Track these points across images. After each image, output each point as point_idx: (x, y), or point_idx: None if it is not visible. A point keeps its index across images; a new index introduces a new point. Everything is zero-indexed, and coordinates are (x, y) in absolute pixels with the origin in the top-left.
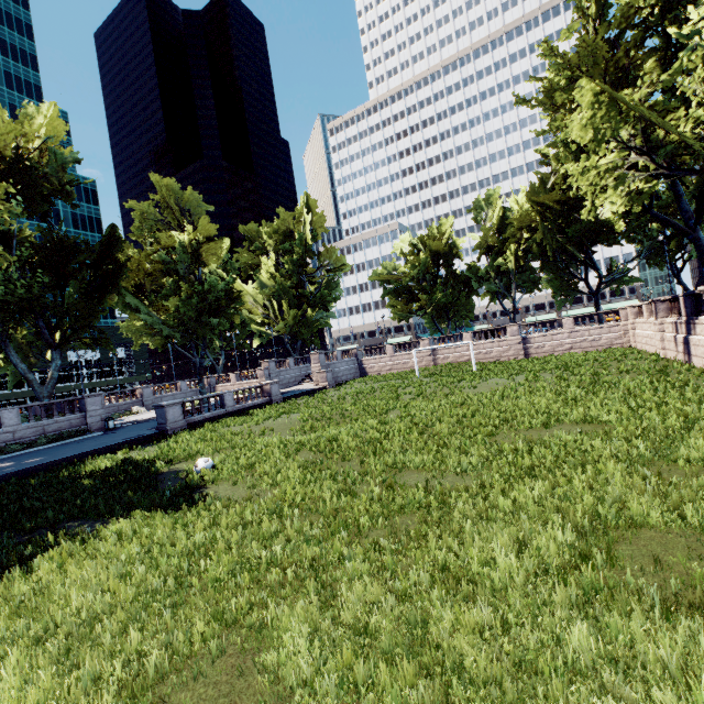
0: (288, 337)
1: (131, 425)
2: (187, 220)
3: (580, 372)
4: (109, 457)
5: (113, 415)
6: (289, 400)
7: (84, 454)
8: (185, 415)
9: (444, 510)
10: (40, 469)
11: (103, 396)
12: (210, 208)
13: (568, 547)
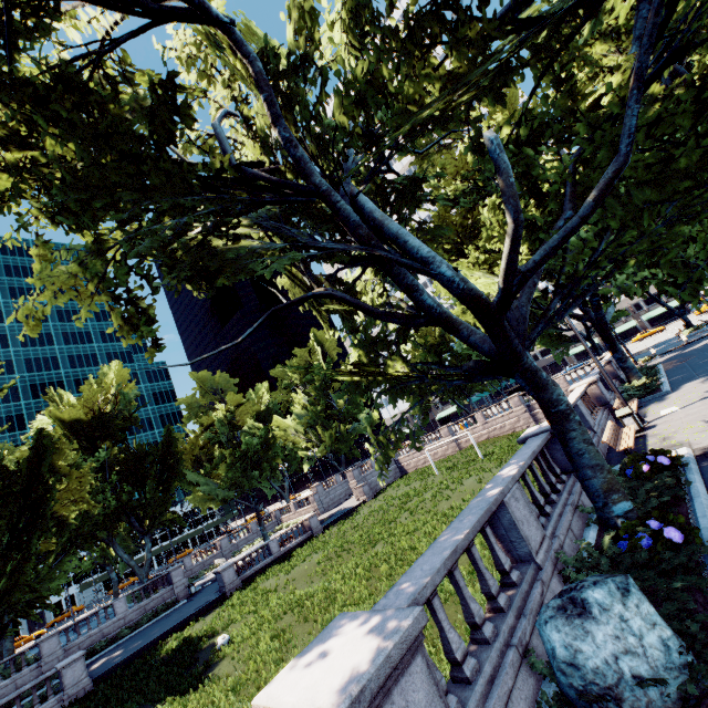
0: (330, 454)
1: (208, 585)
2: (221, 397)
3: None
4: (178, 635)
5: (200, 572)
6: (327, 530)
7: (166, 633)
8: (239, 573)
9: None
10: (137, 654)
11: (191, 557)
12: (237, 380)
13: None
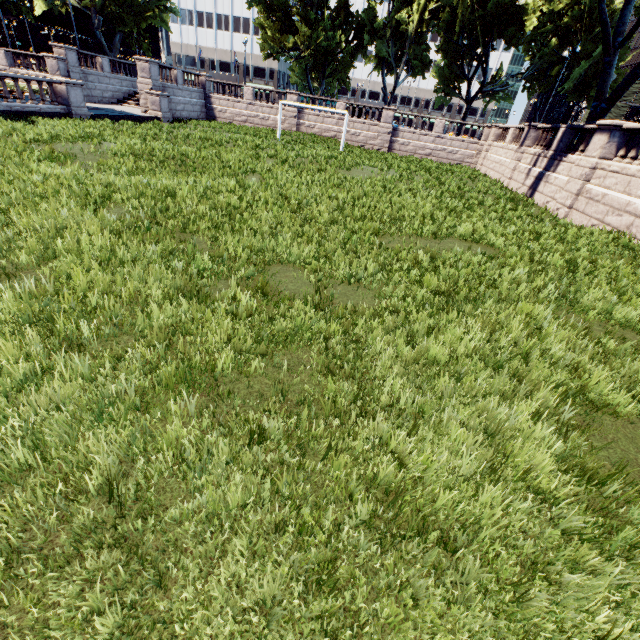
0: (99, 17)
1: None
2: None
3: (446, 181)
4: None
5: None
6: (102, 121)
7: None
8: None
9: (358, 356)
10: None
11: None
12: None
13: (559, 457)
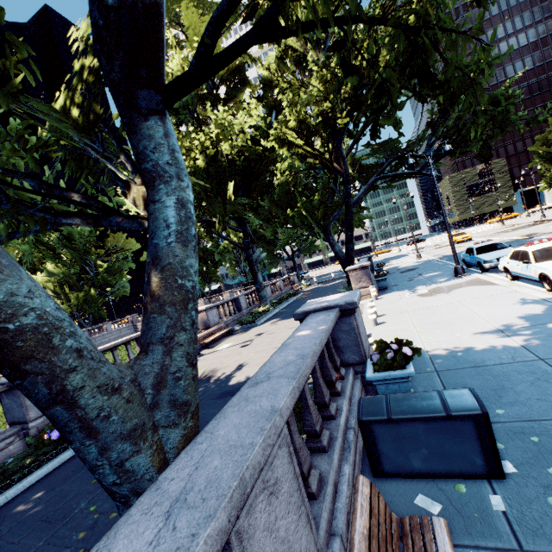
0: (77, 313)
1: None
2: None
3: None
4: None
5: None
6: None
7: None
8: None
9: None
10: None
11: None
12: None
13: None
